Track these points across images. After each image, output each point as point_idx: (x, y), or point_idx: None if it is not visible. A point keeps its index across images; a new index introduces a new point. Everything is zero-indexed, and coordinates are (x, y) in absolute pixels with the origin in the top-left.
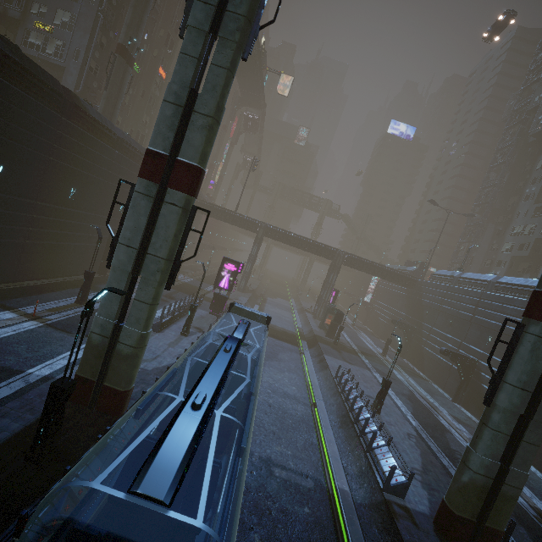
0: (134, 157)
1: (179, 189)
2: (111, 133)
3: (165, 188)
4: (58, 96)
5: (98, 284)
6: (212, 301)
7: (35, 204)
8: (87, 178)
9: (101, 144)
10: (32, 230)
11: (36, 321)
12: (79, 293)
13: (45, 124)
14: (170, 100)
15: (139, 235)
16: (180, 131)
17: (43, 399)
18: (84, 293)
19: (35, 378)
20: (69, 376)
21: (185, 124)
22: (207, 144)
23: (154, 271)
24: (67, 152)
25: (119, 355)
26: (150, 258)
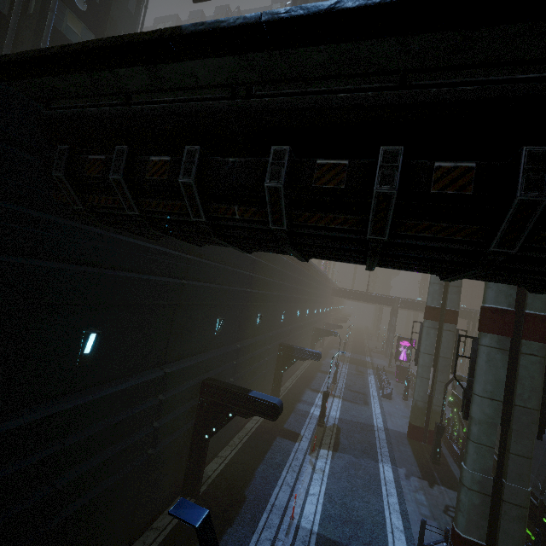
0: (318, 276)
1: (451, 323)
2: (314, 269)
3: (443, 323)
4: (308, 264)
5: (320, 368)
6: (396, 372)
7: (302, 325)
8: (311, 301)
9: (315, 279)
10: (300, 341)
11: (336, 397)
12: (333, 377)
13: (308, 282)
14: (436, 282)
15: (433, 347)
16: (446, 296)
17: (399, 438)
18: (336, 377)
19: (381, 428)
20: (440, 421)
21: (447, 292)
22: (459, 299)
23: (445, 365)
24: (309, 291)
25: (435, 412)
26: (441, 359)
